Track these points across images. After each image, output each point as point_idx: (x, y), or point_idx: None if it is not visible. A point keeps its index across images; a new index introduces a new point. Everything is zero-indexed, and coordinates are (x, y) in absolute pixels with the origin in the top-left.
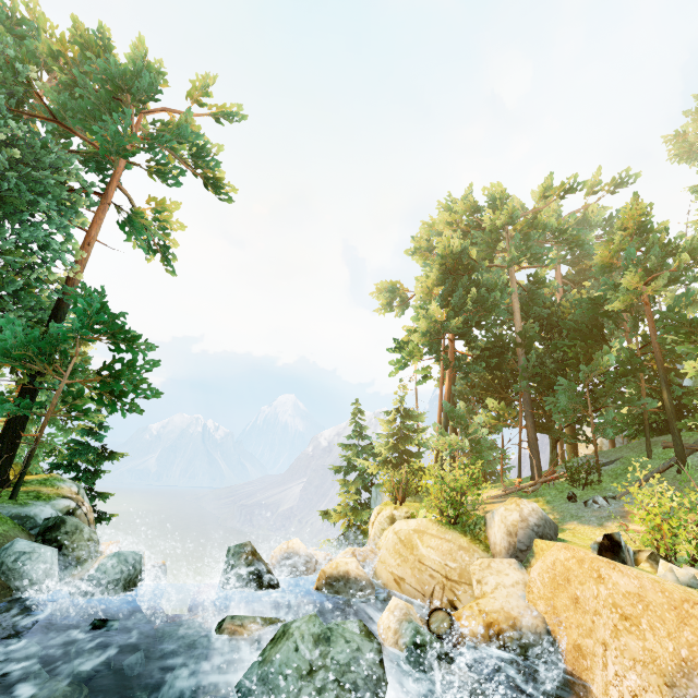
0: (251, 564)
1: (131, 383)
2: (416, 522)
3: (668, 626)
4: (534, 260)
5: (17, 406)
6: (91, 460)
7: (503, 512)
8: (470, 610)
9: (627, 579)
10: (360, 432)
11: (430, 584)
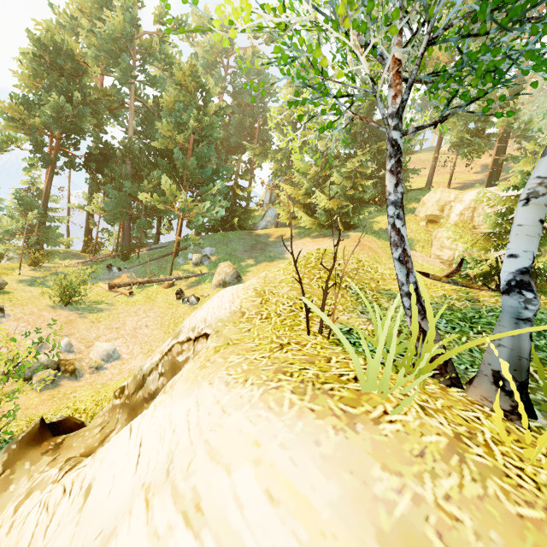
0: None
1: None
2: None
3: None
4: (151, 84)
5: None
6: None
7: None
8: None
9: None
10: None
11: None
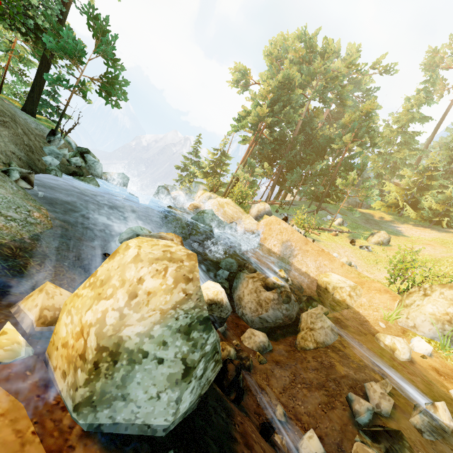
0: (169, 194)
1: (114, 89)
2: (226, 200)
3: (288, 234)
4: (322, 101)
5: (40, 72)
6: (49, 113)
7: (259, 205)
8: (240, 226)
9: (286, 225)
10: (196, 153)
11: (226, 219)
